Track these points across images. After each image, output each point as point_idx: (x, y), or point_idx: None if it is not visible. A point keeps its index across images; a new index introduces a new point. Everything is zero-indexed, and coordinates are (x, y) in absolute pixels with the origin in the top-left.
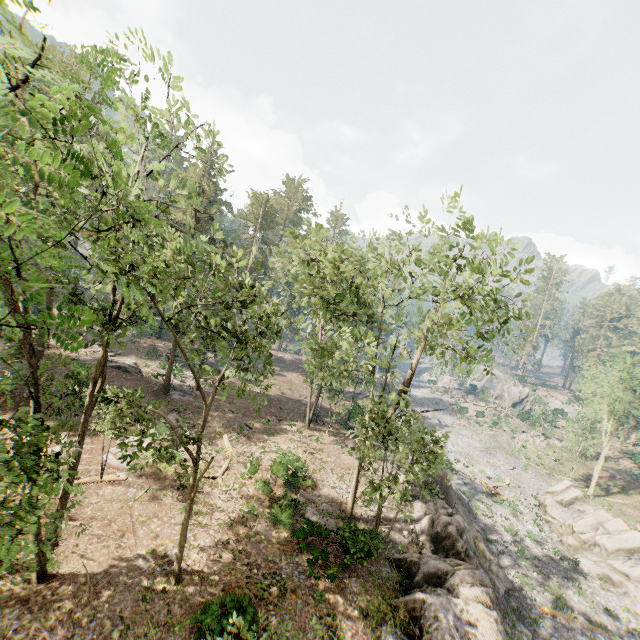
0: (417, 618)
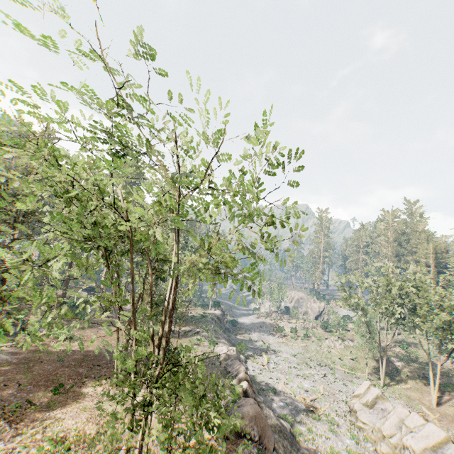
0: None
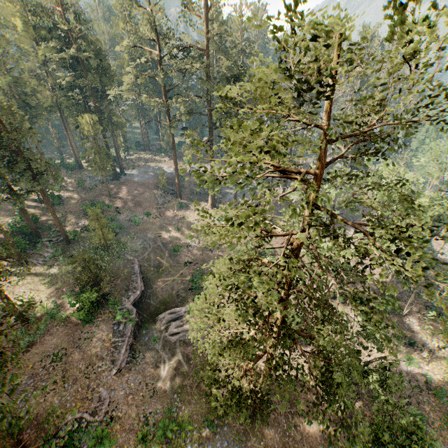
0: None
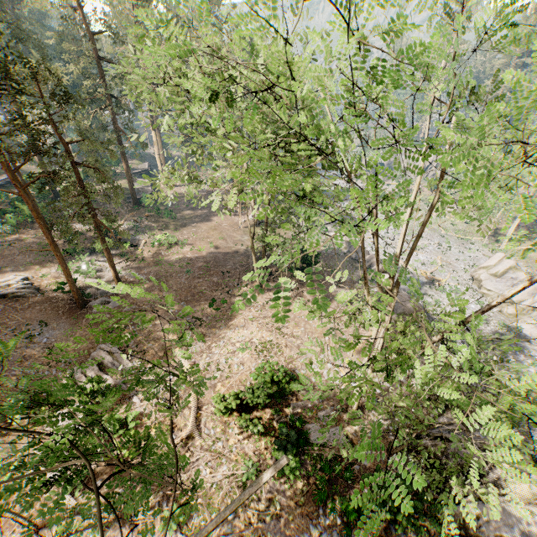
0: (468, 526)
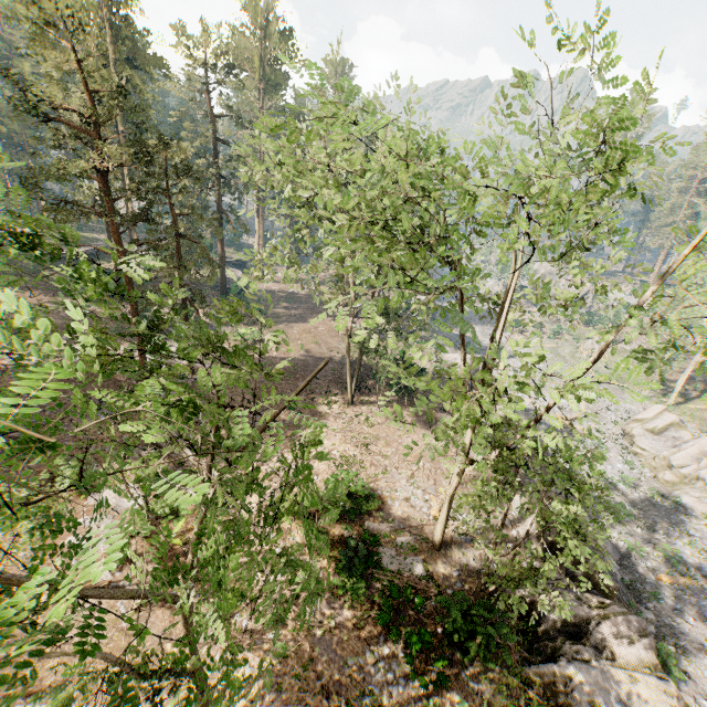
0: (559, 693)
